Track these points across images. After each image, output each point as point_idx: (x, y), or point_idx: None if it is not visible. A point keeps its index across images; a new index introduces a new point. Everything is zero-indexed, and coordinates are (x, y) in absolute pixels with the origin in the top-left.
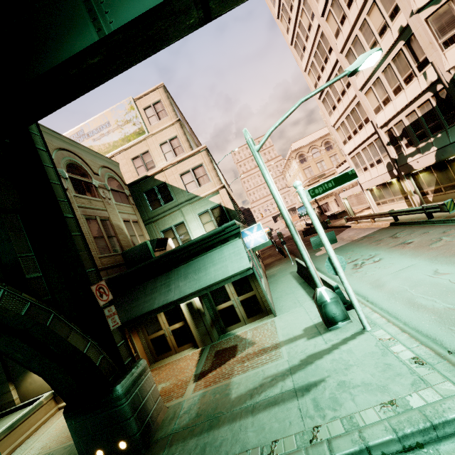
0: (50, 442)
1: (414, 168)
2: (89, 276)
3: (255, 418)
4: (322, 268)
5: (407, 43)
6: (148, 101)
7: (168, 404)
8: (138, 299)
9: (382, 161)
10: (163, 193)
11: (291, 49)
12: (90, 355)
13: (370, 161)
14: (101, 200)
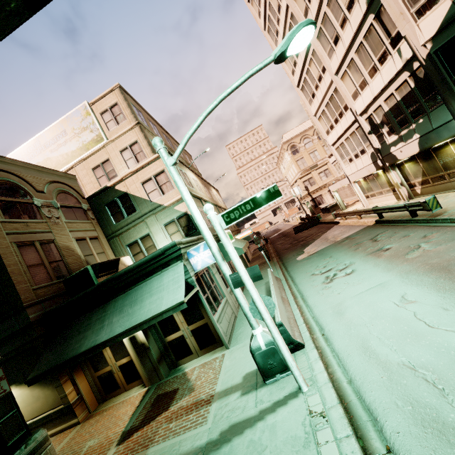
0: None
1: (398, 158)
2: None
3: None
4: (296, 279)
5: (377, 16)
6: (104, 104)
7: None
8: (71, 338)
9: (366, 151)
10: (125, 204)
11: (265, 34)
12: None
13: (354, 151)
14: (44, 221)
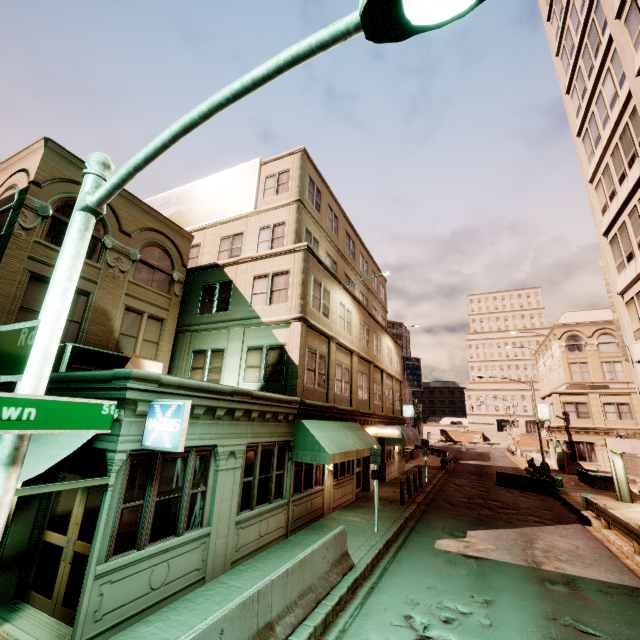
0: None
1: None
2: None
3: None
4: (376, 592)
5: None
6: (276, 167)
7: None
8: None
9: None
10: (222, 295)
11: (576, 142)
12: None
13: None
14: (98, 267)
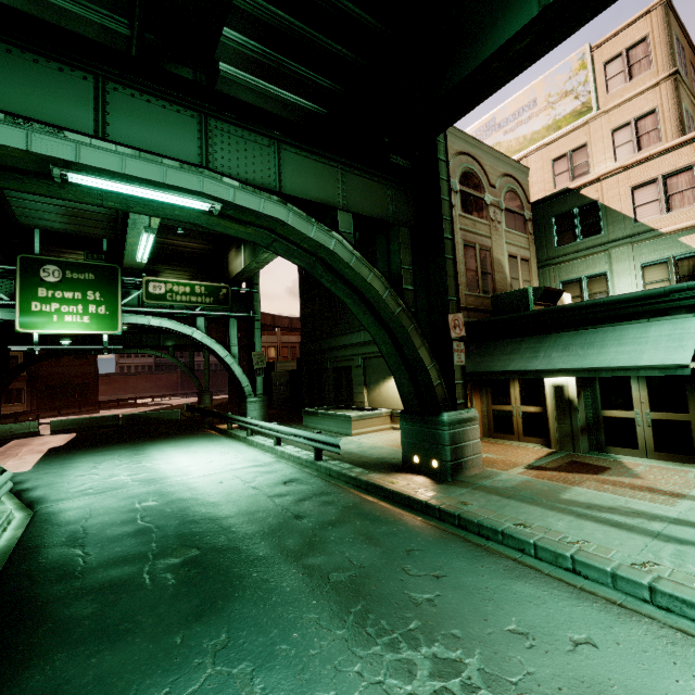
0: (382, 442)
1: None
2: (449, 304)
3: (577, 520)
4: None
5: None
6: (618, 45)
7: (487, 468)
8: (492, 355)
9: None
10: (585, 220)
11: None
12: (431, 374)
13: None
14: (487, 224)
